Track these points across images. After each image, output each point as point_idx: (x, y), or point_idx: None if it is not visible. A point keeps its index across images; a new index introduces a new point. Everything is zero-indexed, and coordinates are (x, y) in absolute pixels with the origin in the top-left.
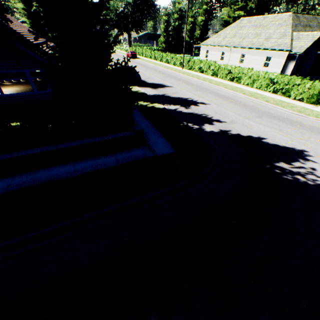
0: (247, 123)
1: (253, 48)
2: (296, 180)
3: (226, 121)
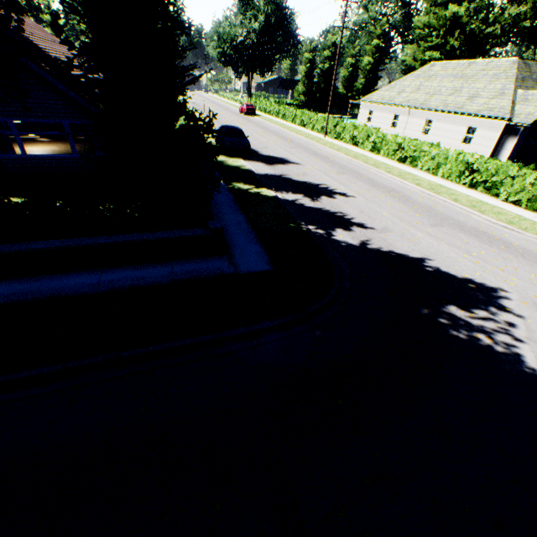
0: (411, 233)
1: (447, 112)
2: (474, 341)
3: (374, 227)
